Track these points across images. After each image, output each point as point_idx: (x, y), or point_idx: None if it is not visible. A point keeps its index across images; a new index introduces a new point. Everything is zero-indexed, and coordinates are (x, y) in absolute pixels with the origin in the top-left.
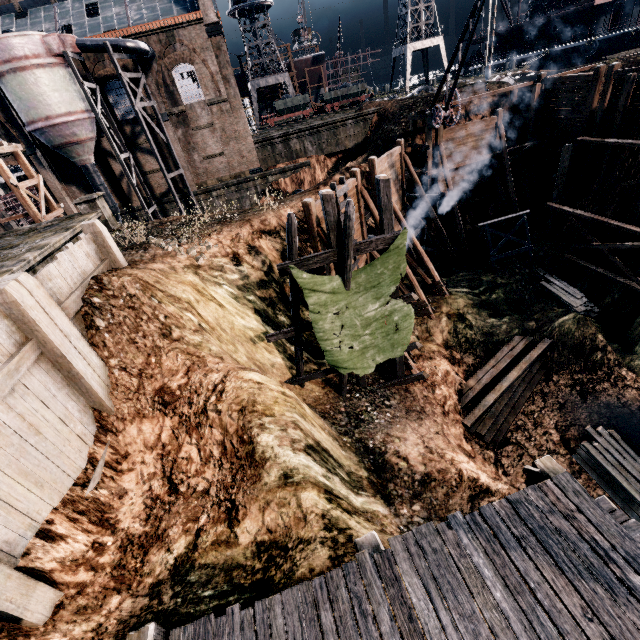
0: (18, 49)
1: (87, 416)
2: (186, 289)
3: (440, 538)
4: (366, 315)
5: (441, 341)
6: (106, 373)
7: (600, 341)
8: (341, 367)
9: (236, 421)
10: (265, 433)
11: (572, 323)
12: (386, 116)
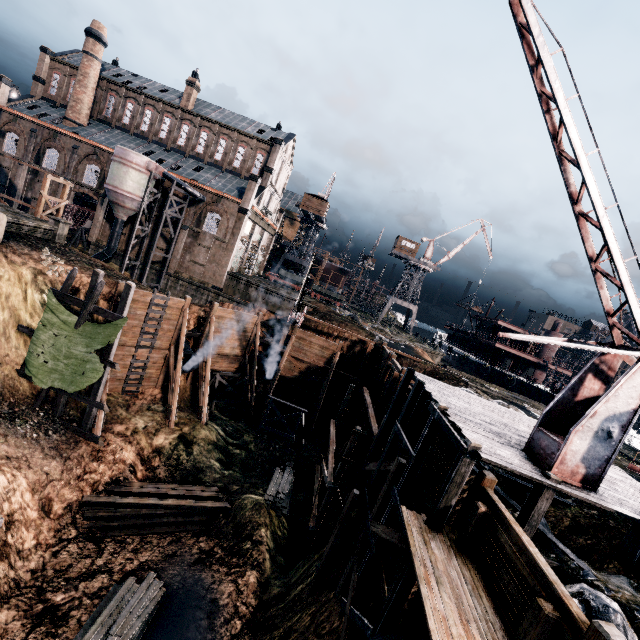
0: (131, 157)
1: None
2: (11, 272)
3: None
4: (73, 350)
5: (158, 444)
6: None
7: (260, 535)
8: (28, 368)
9: None
10: None
11: (251, 502)
12: None
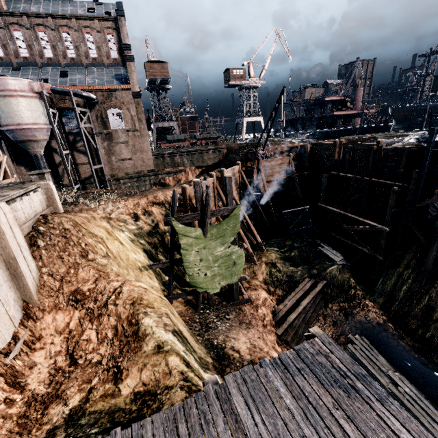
0: (11, 85)
1: (18, 305)
2: (101, 230)
3: (255, 373)
4: (216, 254)
5: (262, 279)
6: (38, 277)
7: (352, 282)
8: (198, 287)
9: (128, 310)
10: (147, 317)
11: (336, 271)
12: (231, 150)
